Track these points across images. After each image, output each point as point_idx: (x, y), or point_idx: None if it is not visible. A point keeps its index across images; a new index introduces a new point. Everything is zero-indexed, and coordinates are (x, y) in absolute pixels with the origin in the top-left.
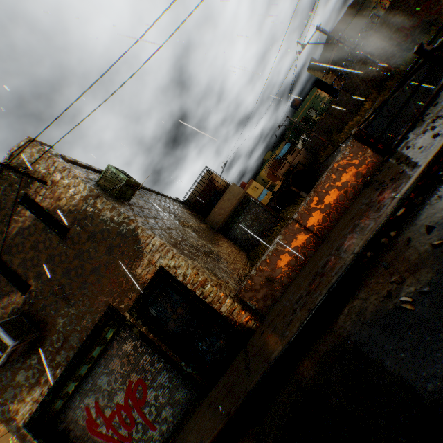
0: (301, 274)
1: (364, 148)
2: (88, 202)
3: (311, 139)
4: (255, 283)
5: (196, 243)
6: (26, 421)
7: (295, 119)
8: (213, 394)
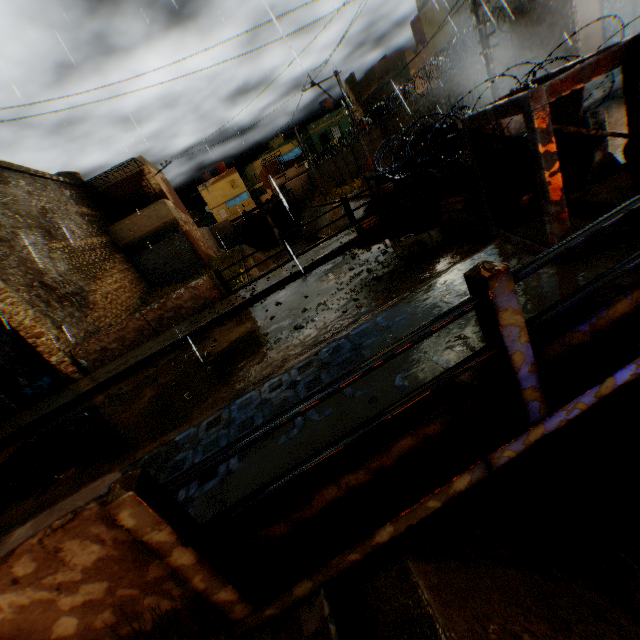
0: (129, 353)
1: (213, 285)
2: None
3: (315, 170)
4: (91, 348)
5: (58, 282)
6: None
7: (314, 129)
8: (22, 416)
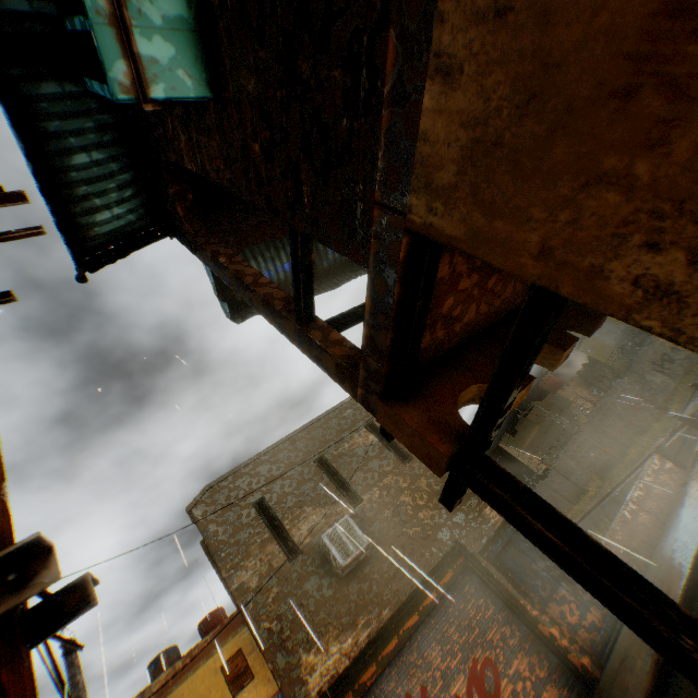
0: (659, 545)
1: (666, 461)
2: None
3: None
4: (612, 550)
5: None
6: (324, 687)
7: None
8: (614, 660)
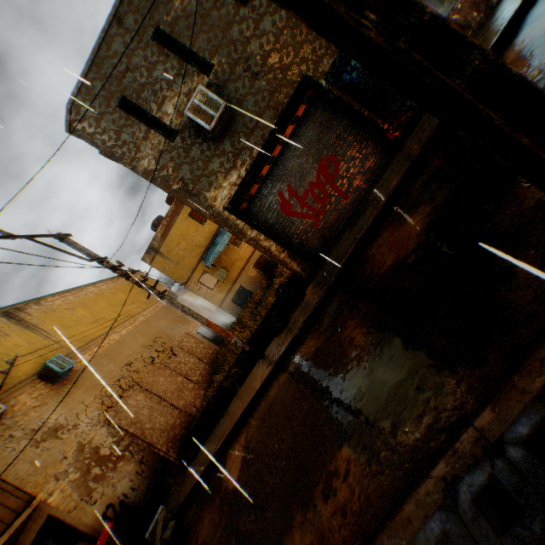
0: (493, 11)
1: None
2: None
3: None
4: None
5: None
6: (226, 206)
7: None
8: (418, 127)
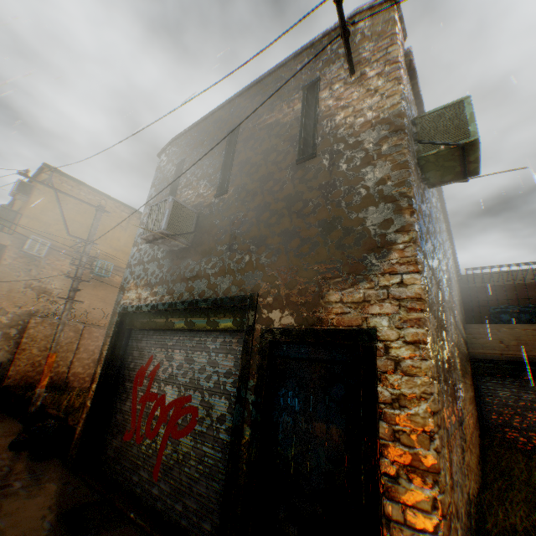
0: None
1: None
2: (376, 131)
3: None
4: None
5: (450, 352)
6: (124, 305)
7: None
8: None
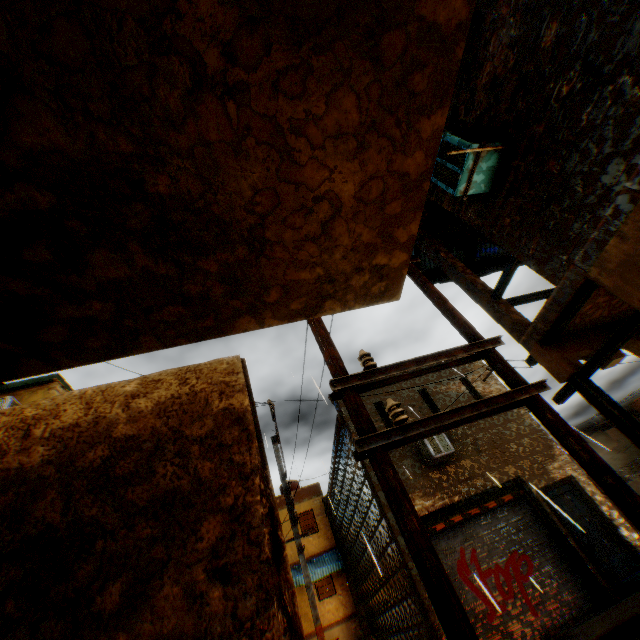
0: None
1: None
2: None
3: None
4: None
5: None
6: None
7: None
8: (633, 594)
